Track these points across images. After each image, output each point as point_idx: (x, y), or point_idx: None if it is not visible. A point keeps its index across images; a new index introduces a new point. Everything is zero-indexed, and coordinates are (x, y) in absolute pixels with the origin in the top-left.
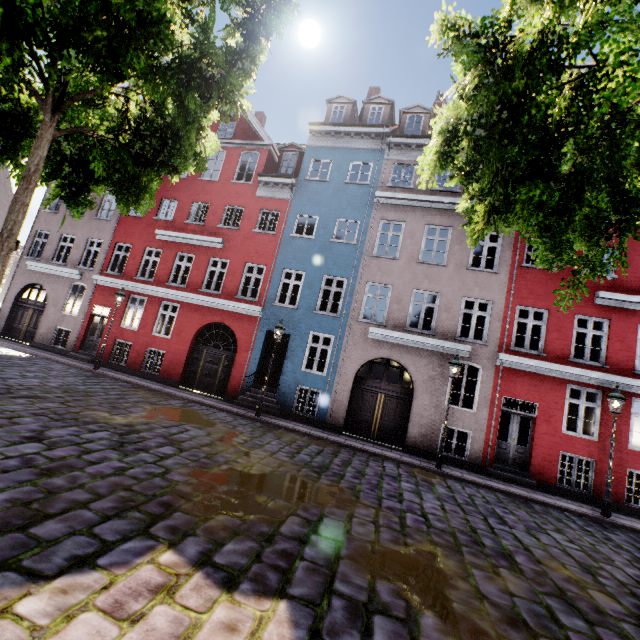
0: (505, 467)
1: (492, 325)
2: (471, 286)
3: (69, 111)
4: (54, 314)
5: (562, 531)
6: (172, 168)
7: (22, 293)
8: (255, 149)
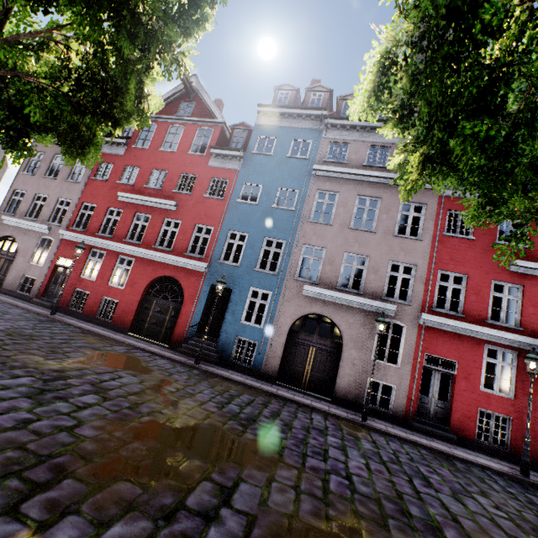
0: (426, 421)
1: (416, 287)
2: (397, 251)
3: (1, 50)
4: (22, 264)
5: (487, 494)
6: (114, 121)
7: None
8: (210, 126)
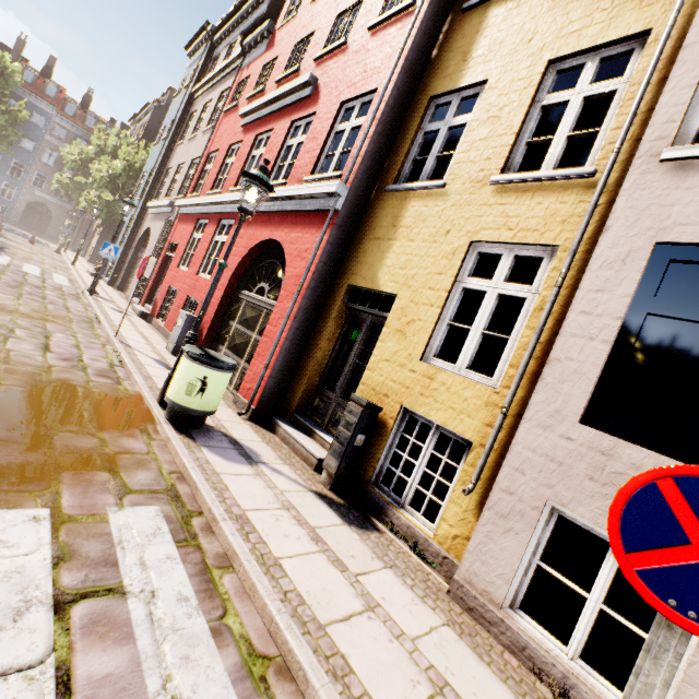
0: None
1: None
2: None
3: None
4: None
5: None
6: None
7: None
8: None
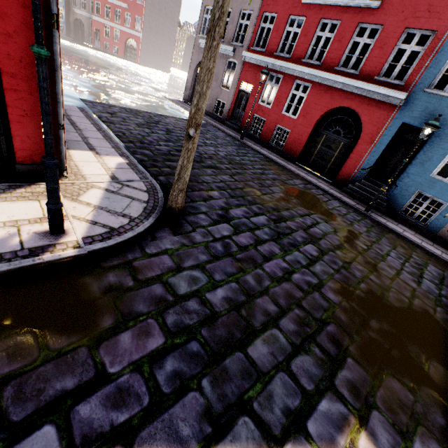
0: None
1: None
2: None
3: None
4: (215, 88)
5: None
6: None
7: (197, 69)
8: None
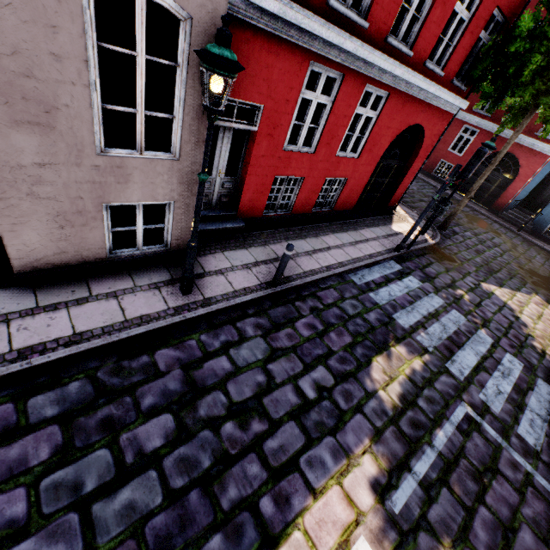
0: None
1: None
2: None
3: None
4: None
5: None
6: None
7: None
8: None
